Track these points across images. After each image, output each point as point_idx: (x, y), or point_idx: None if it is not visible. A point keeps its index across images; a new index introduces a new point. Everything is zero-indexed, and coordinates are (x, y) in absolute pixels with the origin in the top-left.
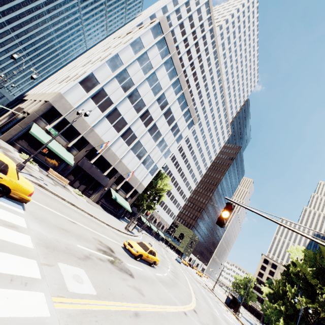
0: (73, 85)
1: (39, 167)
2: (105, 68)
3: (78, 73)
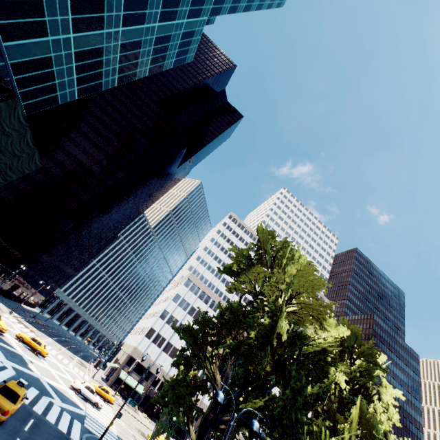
0: (142, 339)
1: (123, 399)
2: (159, 320)
3: (146, 329)
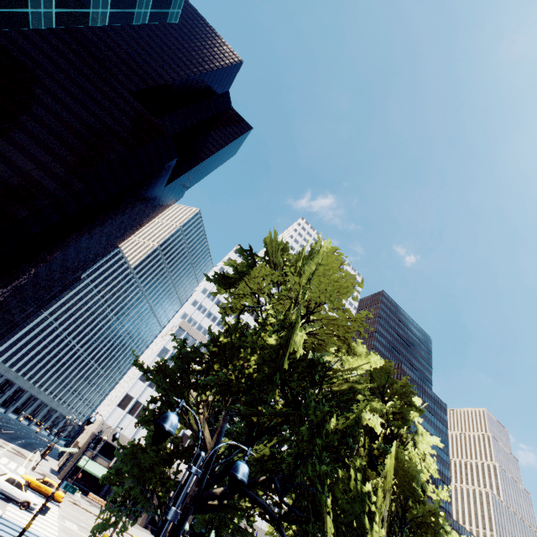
0: (113, 410)
1: (84, 495)
2: (138, 384)
3: (119, 396)
